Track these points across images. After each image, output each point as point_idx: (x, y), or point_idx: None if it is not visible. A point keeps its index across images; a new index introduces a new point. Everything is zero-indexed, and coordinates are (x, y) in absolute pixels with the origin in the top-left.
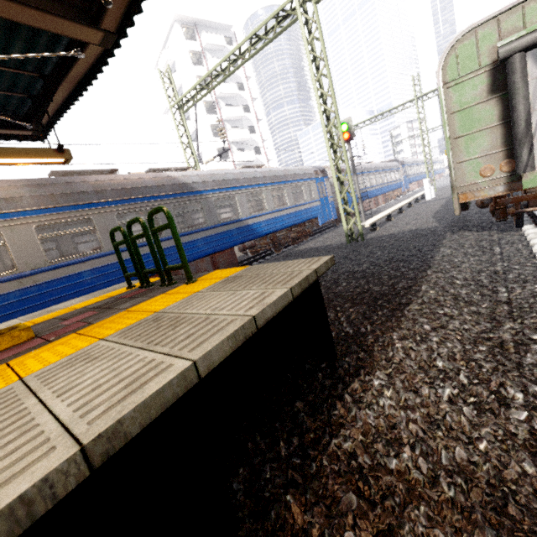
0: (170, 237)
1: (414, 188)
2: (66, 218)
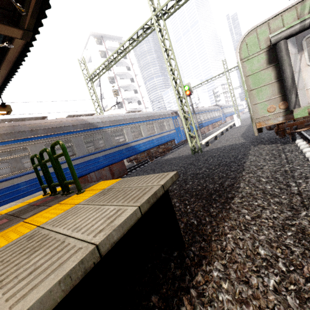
0: (81, 157)
1: (229, 120)
2: (9, 148)
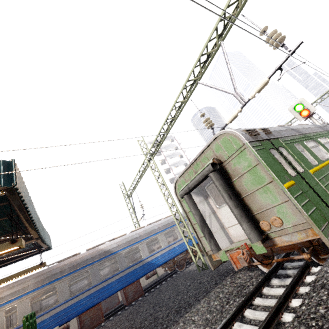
0: (95, 285)
1: None
2: (45, 290)
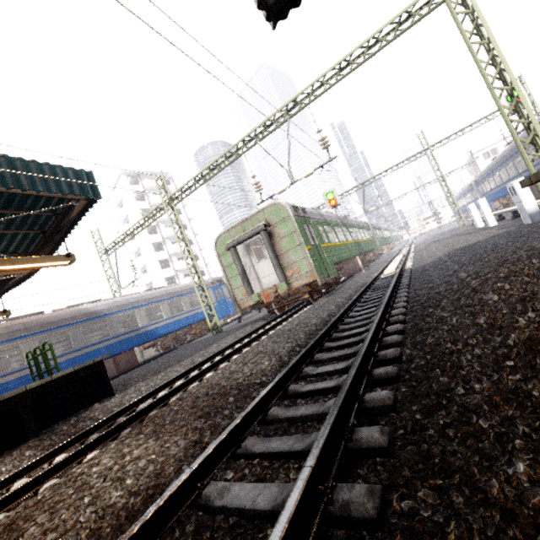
0: (78, 349)
1: None
2: (3, 348)
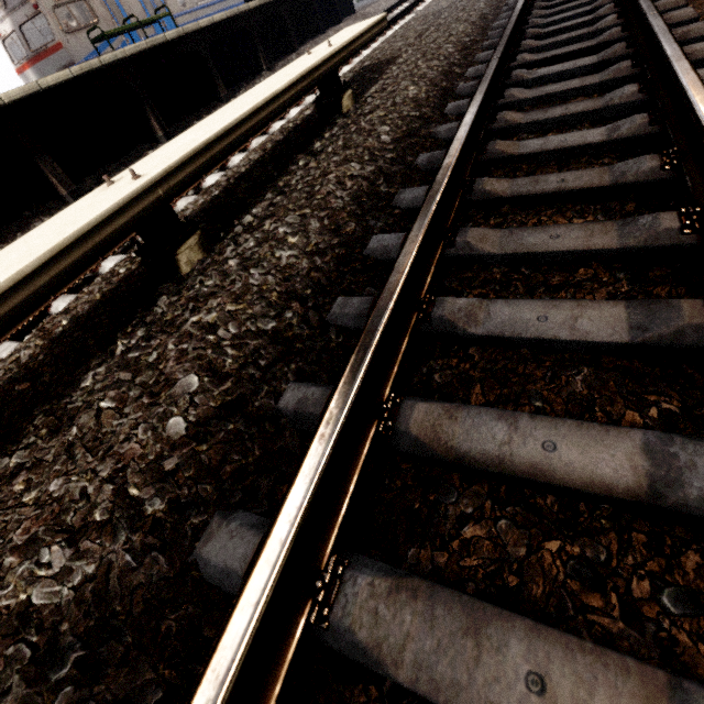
0: None
1: None
2: None
